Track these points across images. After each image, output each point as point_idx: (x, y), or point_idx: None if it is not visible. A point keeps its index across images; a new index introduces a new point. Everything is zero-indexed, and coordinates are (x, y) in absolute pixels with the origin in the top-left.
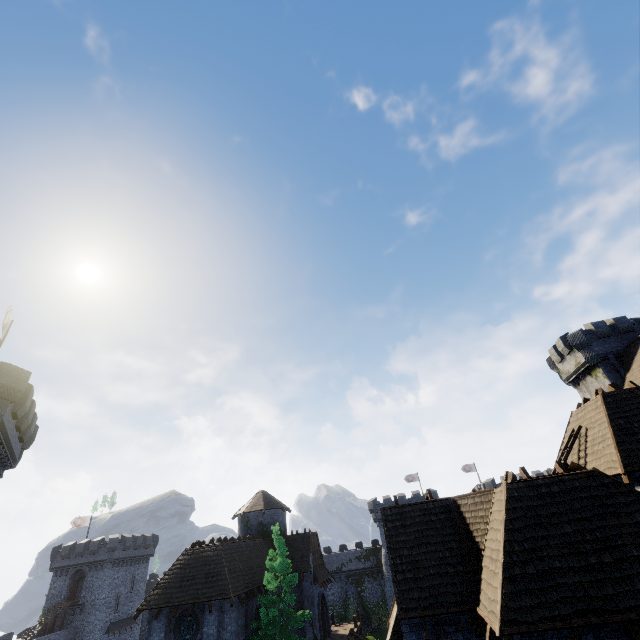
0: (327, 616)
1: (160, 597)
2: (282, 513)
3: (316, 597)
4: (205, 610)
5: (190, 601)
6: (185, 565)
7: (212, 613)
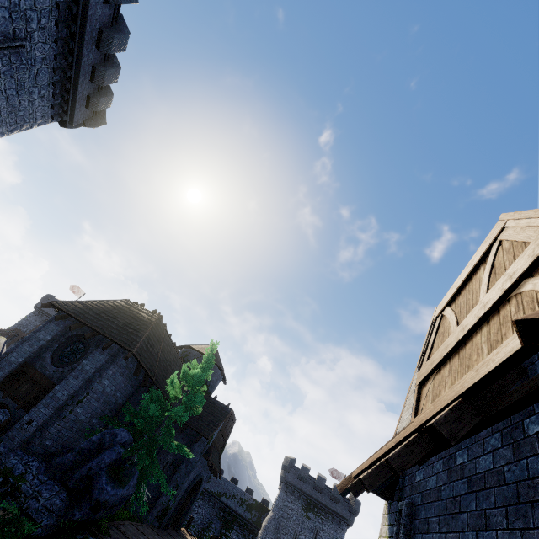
0: (189, 507)
1: (75, 308)
2: (218, 376)
3: (195, 472)
4: (100, 346)
5: (95, 327)
6: (117, 307)
7: (103, 353)
